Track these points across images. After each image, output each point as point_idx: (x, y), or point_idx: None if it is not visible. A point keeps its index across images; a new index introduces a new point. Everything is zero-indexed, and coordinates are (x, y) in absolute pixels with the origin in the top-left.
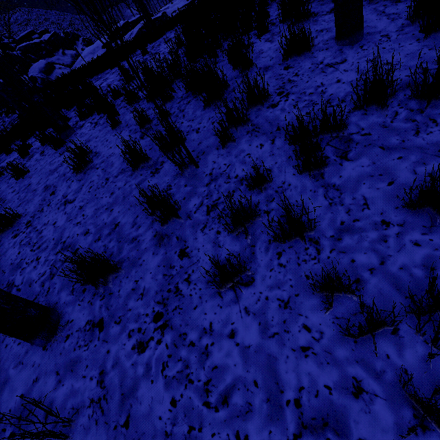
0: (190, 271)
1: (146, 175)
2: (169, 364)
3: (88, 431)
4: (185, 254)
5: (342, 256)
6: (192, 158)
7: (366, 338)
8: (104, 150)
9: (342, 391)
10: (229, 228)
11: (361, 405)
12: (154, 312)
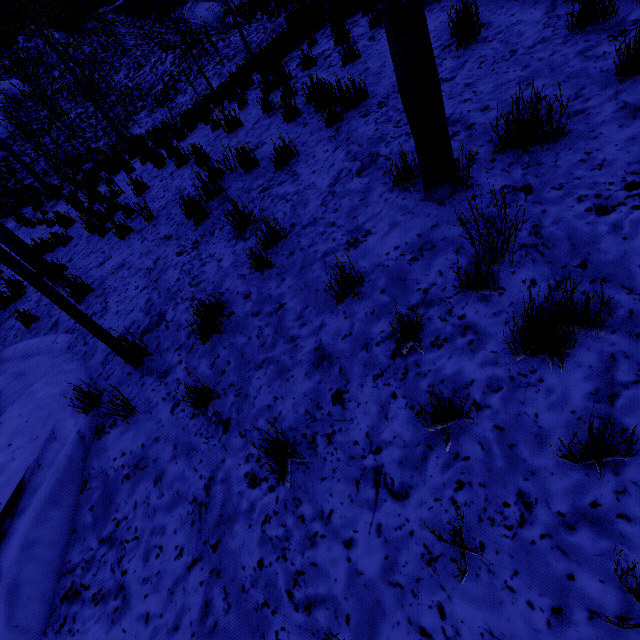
0: None
1: (597, 41)
2: None
3: (521, 266)
4: None
5: None
6: None
7: None
8: (500, 19)
9: None
10: None
11: None
12: (625, 182)
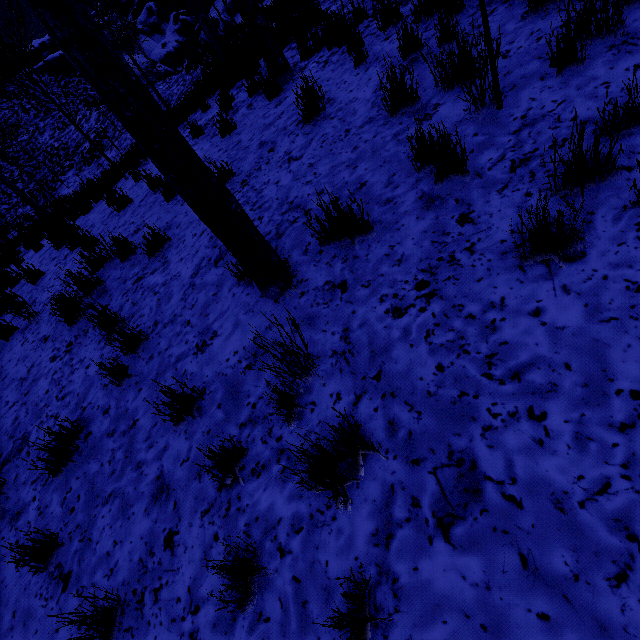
0: (474, 240)
1: (408, 124)
2: (436, 332)
3: (331, 376)
4: (468, 219)
5: None
6: (498, 90)
7: None
8: (342, 95)
9: None
10: (554, 184)
11: None
12: (416, 280)
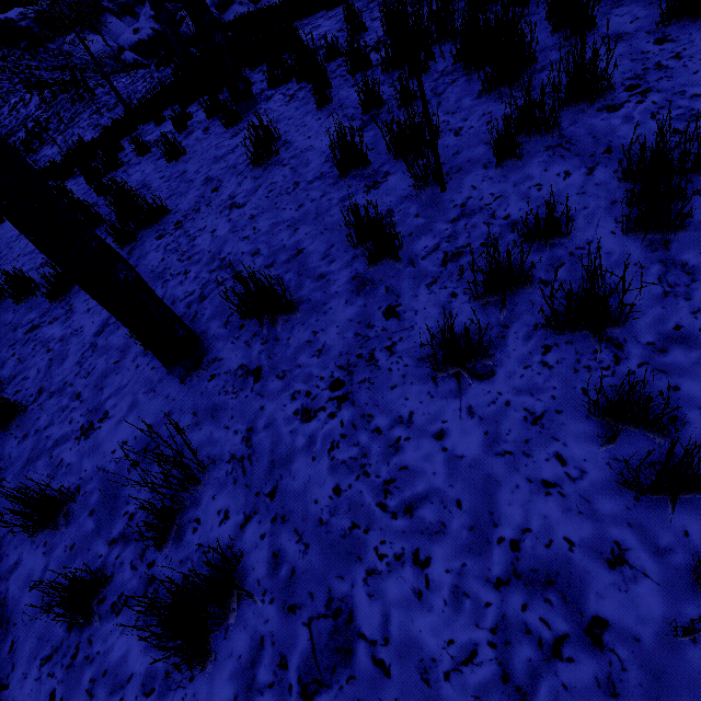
0: (396, 339)
1: (356, 189)
2: (341, 445)
3: (223, 487)
4: (394, 313)
5: (658, 376)
6: (441, 173)
7: (657, 499)
8: (299, 139)
9: (590, 553)
10: (475, 291)
11: (616, 579)
12: (332, 378)
